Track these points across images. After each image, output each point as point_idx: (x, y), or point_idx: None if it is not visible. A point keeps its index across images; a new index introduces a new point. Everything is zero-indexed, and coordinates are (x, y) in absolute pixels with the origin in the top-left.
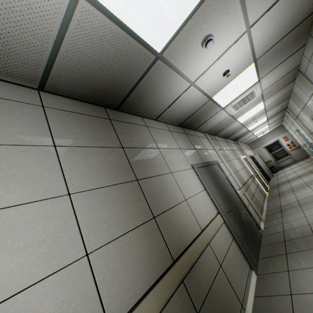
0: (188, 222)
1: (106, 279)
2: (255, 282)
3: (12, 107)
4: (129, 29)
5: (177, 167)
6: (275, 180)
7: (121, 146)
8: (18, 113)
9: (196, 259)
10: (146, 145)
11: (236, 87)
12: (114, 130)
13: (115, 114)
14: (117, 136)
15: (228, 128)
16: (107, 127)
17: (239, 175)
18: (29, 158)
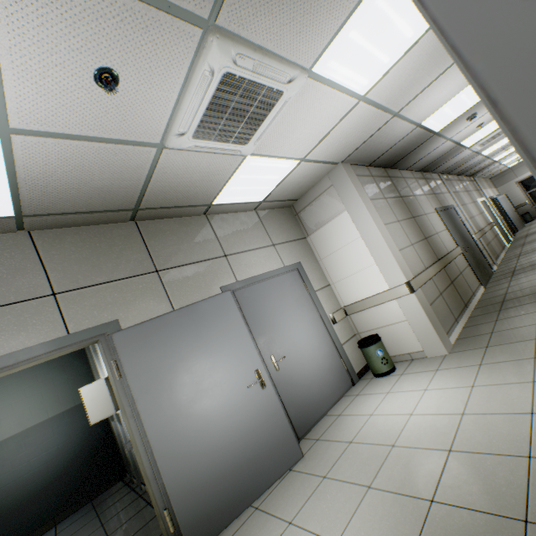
0: (440, 246)
1: (419, 254)
2: (483, 291)
3: (368, 180)
4: (428, 128)
5: (427, 211)
6: (525, 231)
7: (400, 196)
8: (371, 183)
9: (449, 263)
10: (408, 194)
11: (487, 130)
12: (394, 185)
13: (389, 172)
14: (396, 189)
15: (466, 164)
16: (391, 183)
17: (474, 221)
18: (384, 205)
